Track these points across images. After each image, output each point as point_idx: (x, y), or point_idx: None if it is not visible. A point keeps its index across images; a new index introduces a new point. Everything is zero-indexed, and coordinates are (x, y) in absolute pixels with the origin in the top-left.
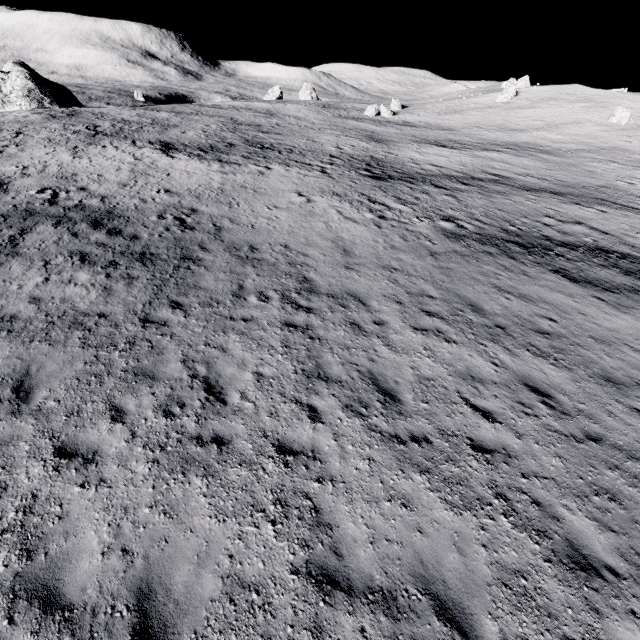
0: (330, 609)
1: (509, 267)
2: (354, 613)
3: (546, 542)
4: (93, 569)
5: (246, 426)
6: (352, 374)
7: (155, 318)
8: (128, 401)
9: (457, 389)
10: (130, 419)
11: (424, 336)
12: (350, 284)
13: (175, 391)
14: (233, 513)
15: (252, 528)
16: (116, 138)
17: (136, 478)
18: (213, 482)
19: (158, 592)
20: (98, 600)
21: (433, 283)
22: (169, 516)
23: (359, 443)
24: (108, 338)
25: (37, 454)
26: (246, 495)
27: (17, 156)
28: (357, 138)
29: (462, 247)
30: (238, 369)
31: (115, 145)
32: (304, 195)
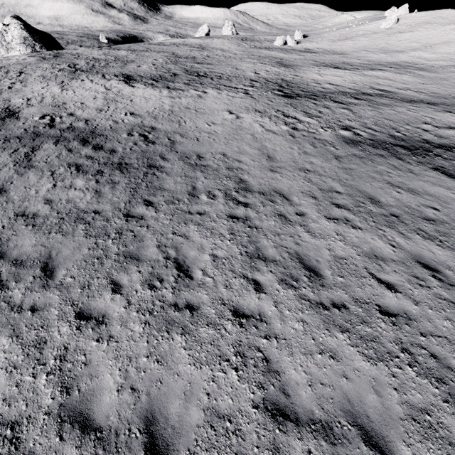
0: (284, 435)
1: (398, 166)
2: (302, 438)
3: (443, 387)
4: (112, 402)
5: (209, 296)
6: (283, 255)
7: (134, 213)
8: (122, 277)
9: (365, 266)
10: (125, 291)
11: (336, 224)
12: (275, 183)
13: (155, 269)
14: (206, 362)
15: (221, 373)
16: (90, 73)
17: (134, 335)
18: (189, 338)
19: (159, 420)
20: (118, 425)
21: (339, 181)
22: (161, 364)
23: (293, 309)
24: (103, 229)
25: (64, 317)
26: (214, 348)
27: (22, 91)
28: (270, 64)
29: (359, 151)
30: (198, 252)
31: (90, 79)
32: (233, 113)
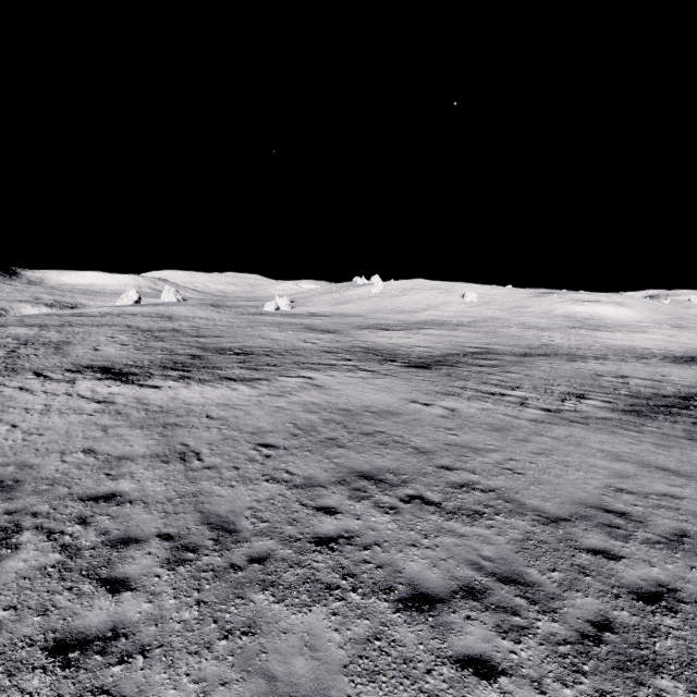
0: None
1: None
2: None
3: None
4: None
5: None
6: None
7: None
8: None
9: None
10: None
11: None
12: None
13: None
14: None
15: None
16: None
17: None
18: None
19: None
20: None
21: None
22: None
23: None
24: None
25: None
26: None
27: None
28: (305, 331)
29: (675, 424)
30: None
31: (14, 385)
32: (427, 403)
